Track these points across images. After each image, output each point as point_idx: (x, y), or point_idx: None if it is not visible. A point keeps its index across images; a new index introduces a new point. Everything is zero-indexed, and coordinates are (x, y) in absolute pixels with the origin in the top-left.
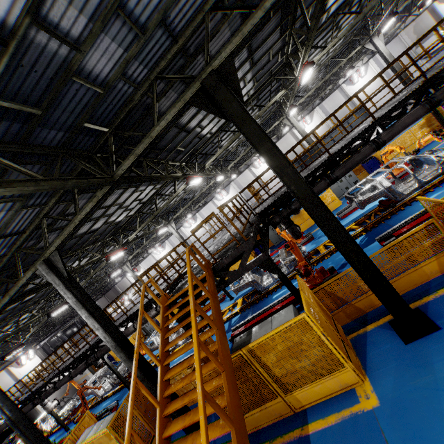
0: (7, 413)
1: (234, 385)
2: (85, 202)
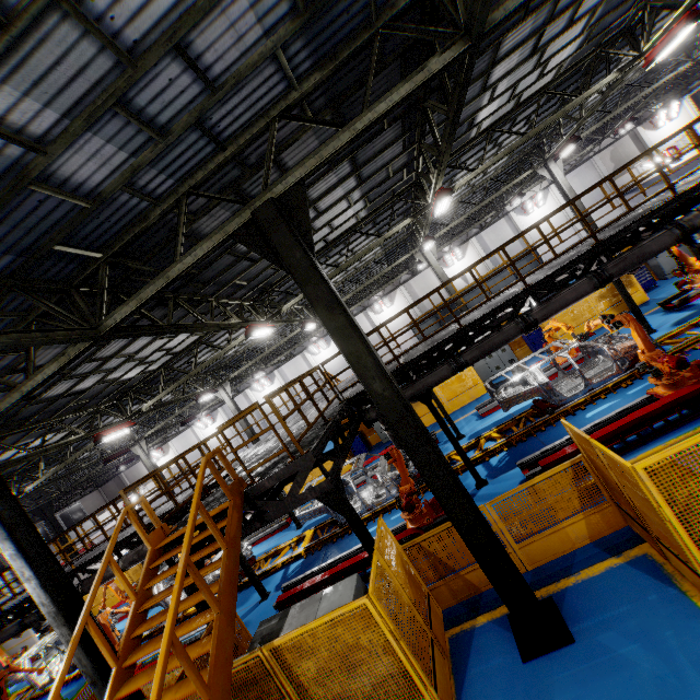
0: None
1: None
2: (60, 351)
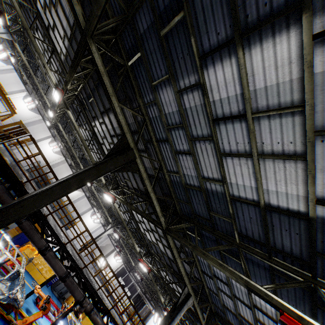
0: None
1: None
2: None
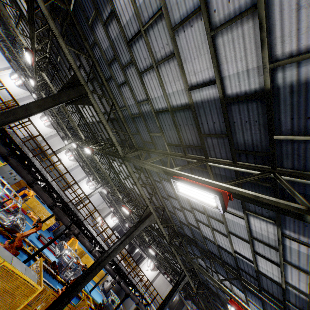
0: None
1: None
2: None
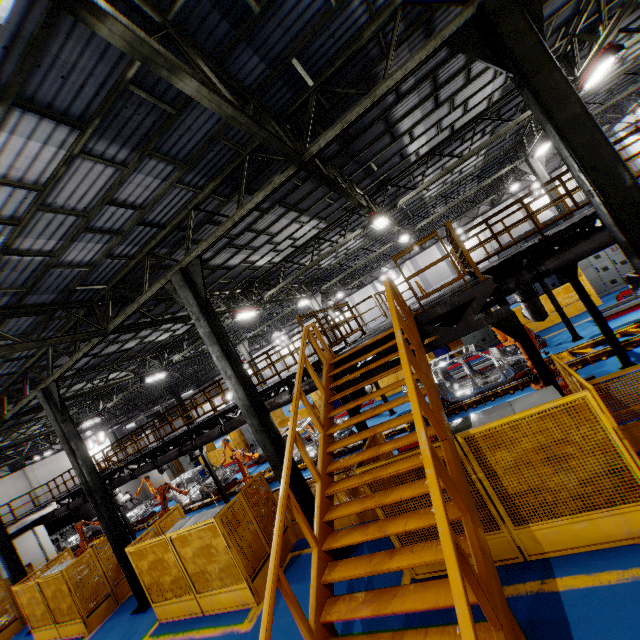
0: (85, 476)
1: (459, 464)
2: None
